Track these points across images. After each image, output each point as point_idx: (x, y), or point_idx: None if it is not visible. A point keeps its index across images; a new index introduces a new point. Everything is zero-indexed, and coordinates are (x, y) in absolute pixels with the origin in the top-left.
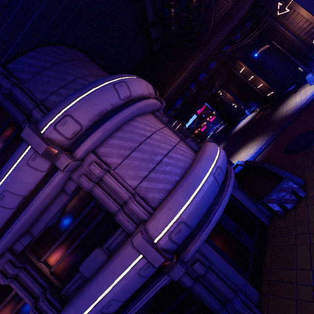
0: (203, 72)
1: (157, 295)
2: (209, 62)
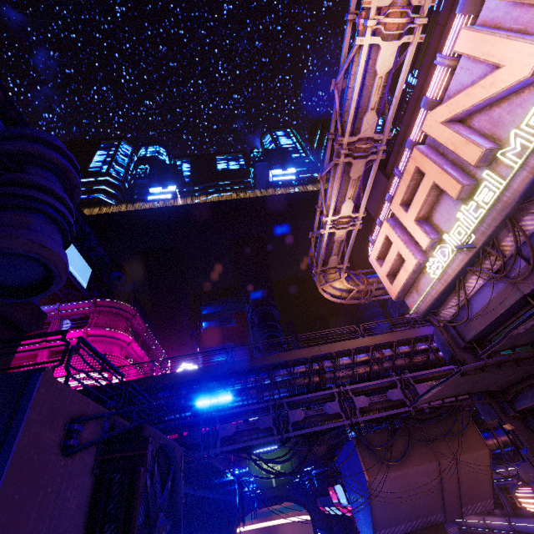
0: None
1: None
2: None
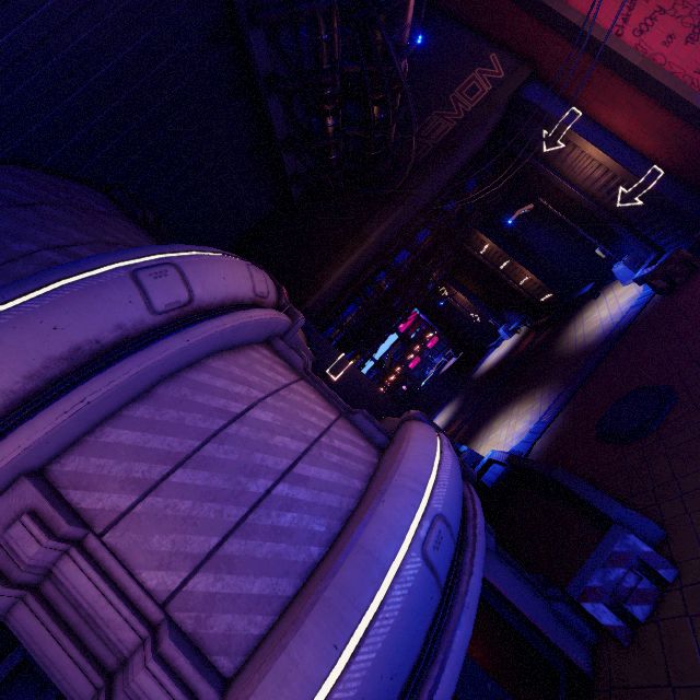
0: (405, 249)
1: None
2: (416, 230)
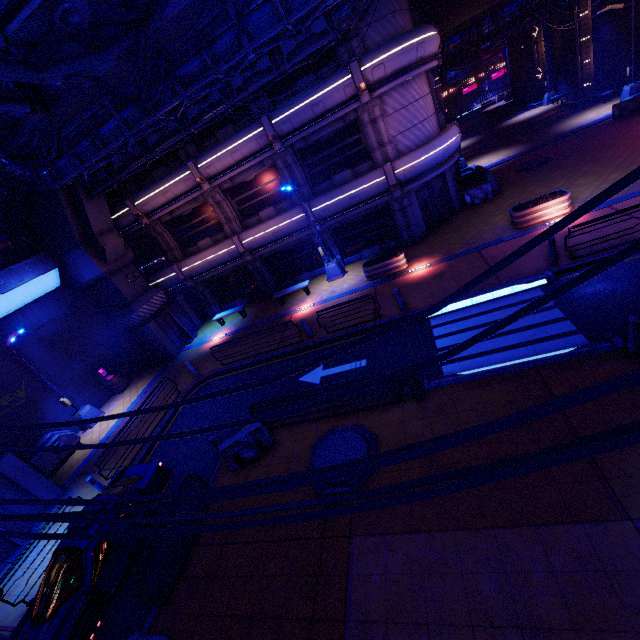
0: (516, 4)
1: (370, 214)
2: None
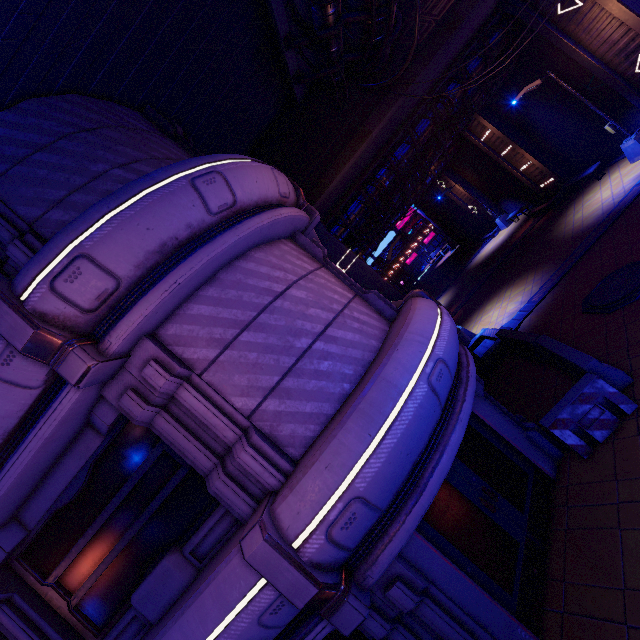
0: (404, 142)
1: None
2: (415, 121)
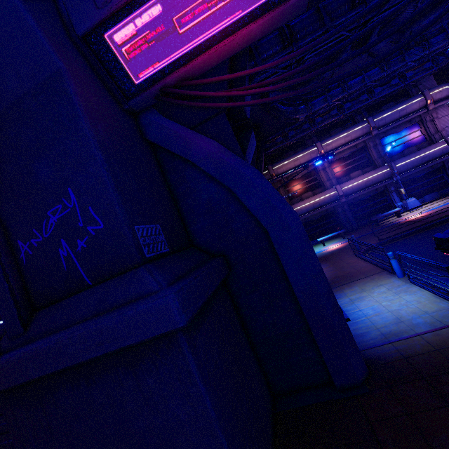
0: None
1: (427, 173)
2: None
